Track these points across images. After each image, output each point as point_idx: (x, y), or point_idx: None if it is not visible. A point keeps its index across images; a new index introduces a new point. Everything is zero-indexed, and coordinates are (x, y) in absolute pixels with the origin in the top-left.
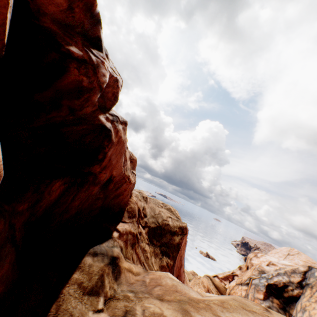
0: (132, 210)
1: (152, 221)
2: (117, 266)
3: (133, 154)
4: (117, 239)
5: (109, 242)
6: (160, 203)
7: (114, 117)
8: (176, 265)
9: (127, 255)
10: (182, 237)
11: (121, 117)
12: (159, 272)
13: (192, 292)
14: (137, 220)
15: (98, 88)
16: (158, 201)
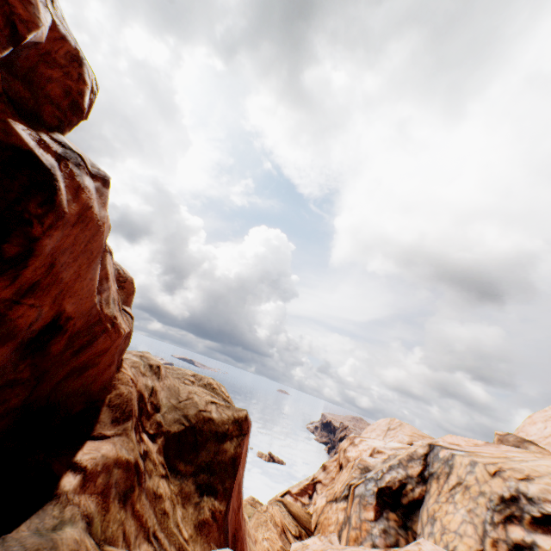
0: (123, 401)
1: (173, 418)
2: None
3: (126, 271)
4: (74, 497)
5: (46, 516)
6: (188, 376)
7: (69, 151)
8: (232, 508)
9: (108, 531)
10: (240, 441)
11: (91, 163)
12: None
13: None
14: (137, 424)
15: (1, 23)
16: (184, 371)
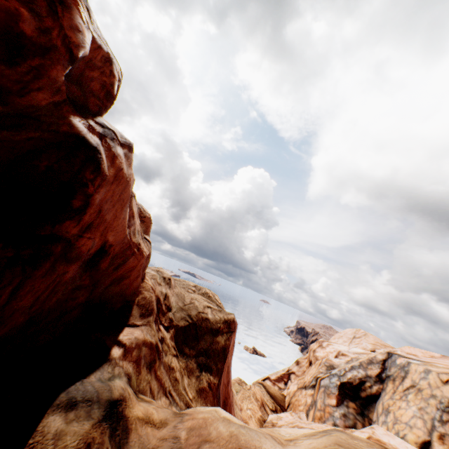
0: (147, 302)
1: (180, 316)
2: (120, 419)
3: (145, 209)
4: (119, 362)
5: (104, 371)
6: (191, 286)
7: (107, 129)
8: (222, 383)
9: (141, 386)
10: (229, 337)
11: (120, 135)
12: (201, 409)
13: (266, 444)
14: (156, 318)
15: (64, 52)
16: (187, 283)
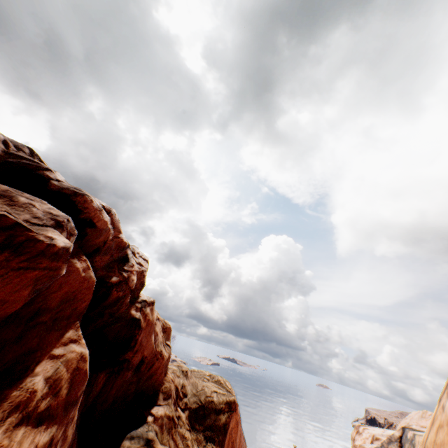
0: (167, 389)
1: (193, 400)
2: (152, 446)
3: (166, 321)
4: (151, 424)
5: (144, 427)
6: (206, 376)
7: (143, 302)
8: None
9: (163, 441)
10: (229, 415)
11: (148, 298)
12: None
13: None
14: (175, 402)
15: (129, 292)
16: (204, 373)
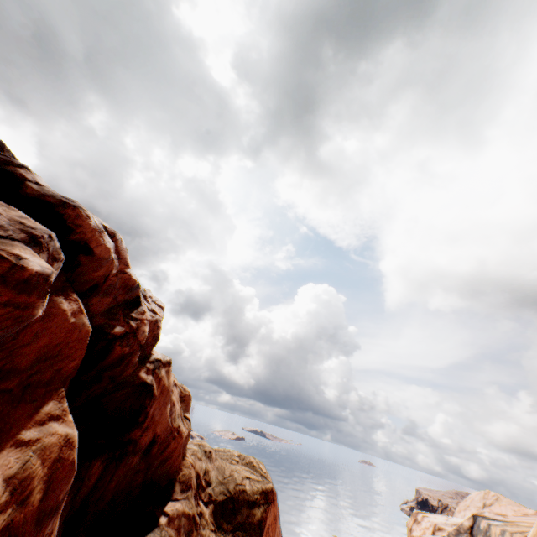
0: (186, 478)
1: (219, 490)
2: None
3: (185, 387)
4: (165, 527)
5: (155, 533)
6: (234, 456)
7: (156, 362)
8: None
9: None
10: (266, 508)
11: (164, 357)
12: None
13: None
14: (195, 494)
15: (138, 348)
16: (231, 452)
